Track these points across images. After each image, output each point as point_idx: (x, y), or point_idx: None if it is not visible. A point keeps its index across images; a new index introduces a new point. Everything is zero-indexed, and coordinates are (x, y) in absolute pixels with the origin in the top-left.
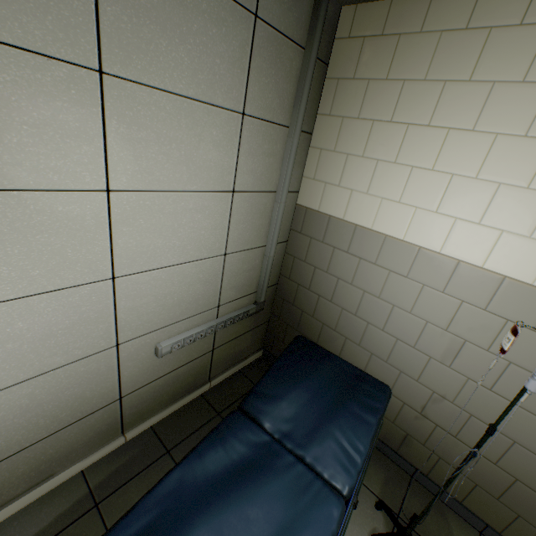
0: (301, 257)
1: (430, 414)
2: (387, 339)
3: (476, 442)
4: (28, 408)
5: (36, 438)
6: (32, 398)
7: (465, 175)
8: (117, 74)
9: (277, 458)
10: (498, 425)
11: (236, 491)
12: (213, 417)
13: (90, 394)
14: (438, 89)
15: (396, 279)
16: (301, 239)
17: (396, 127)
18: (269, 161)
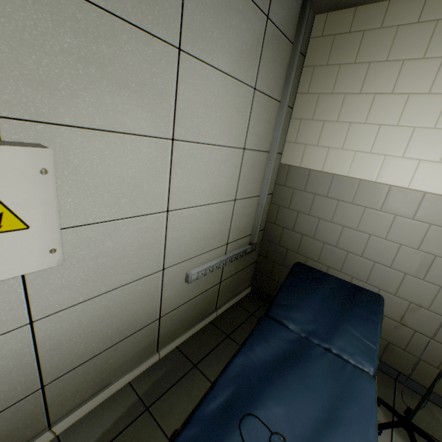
0: (285, 205)
1: (408, 322)
2: (365, 263)
3: None
4: (103, 318)
5: (104, 347)
6: (106, 309)
7: (425, 127)
8: (188, 51)
9: (311, 349)
10: None
11: (288, 372)
12: (224, 338)
13: (141, 312)
14: (398, 66)
15: (371, 213)
16: (285, 190)
17: (364, 97)
18: (266, 127)
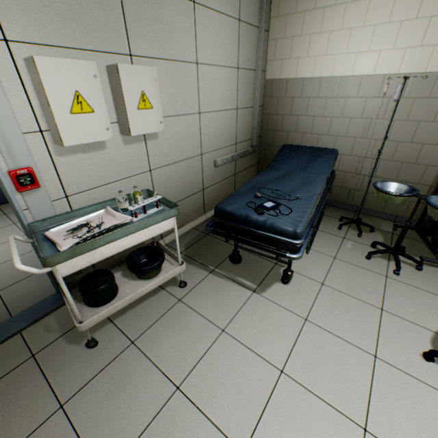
0: (273, 113)
1: (360, 171)
2: (331, 139)
3: (384, 174)
4: (177, 179)
5: (179, 199)
6: (177, 174)
7: (358, 27)
8: (198, 2)
9: (292, 175)
10: (394, 158)
11: (280, 181)
12: None
13: (193, 181)
14: None
15: (331, 101)
16: (271, 101)
17: (318, 11)
18: (251, 49)
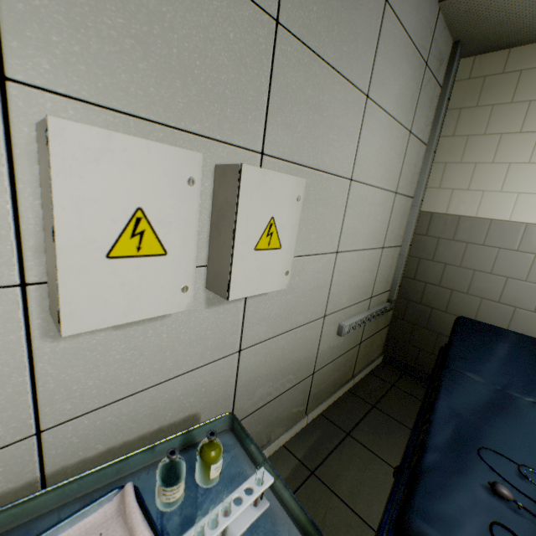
0: (427, 257)
1: None
2: None
3: None
4: (278, 361)
5: (273, 395)
6: (282, 351)
7: None
8: (372, 98)
9: (514, 400)
10: None
11: (501, 418)
12: (371, 408)
13: (302, 361)
14: None
15: None
16: (427, 240)
17: (526, 136)
18: (414, 171)
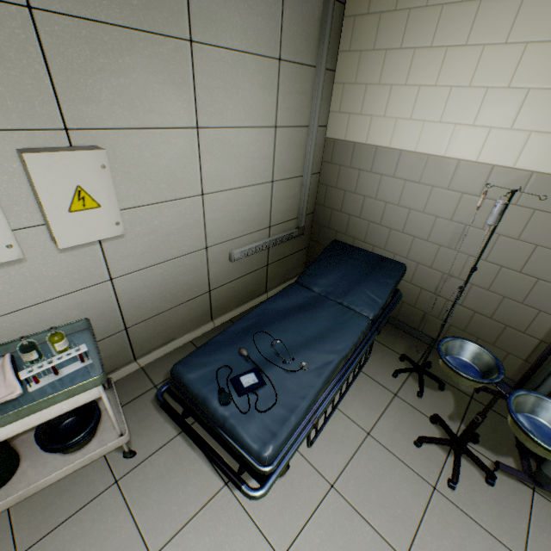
0: (332, 185)
1: (441, 292)
2: (406, 239)
3: (476, 305)
4: (161, 284)
5: (165, 308)
6: (163, 277)
7: (461, 86)
8: (200, 41)
9: (324, 302)
10: (492, 287)
11: (300, 314)
12: None
13: (192, 283)
14: (437, 13)
15: (411, 186)
16: (332, 168)
17: (405, 53)
18: (301, 99)
